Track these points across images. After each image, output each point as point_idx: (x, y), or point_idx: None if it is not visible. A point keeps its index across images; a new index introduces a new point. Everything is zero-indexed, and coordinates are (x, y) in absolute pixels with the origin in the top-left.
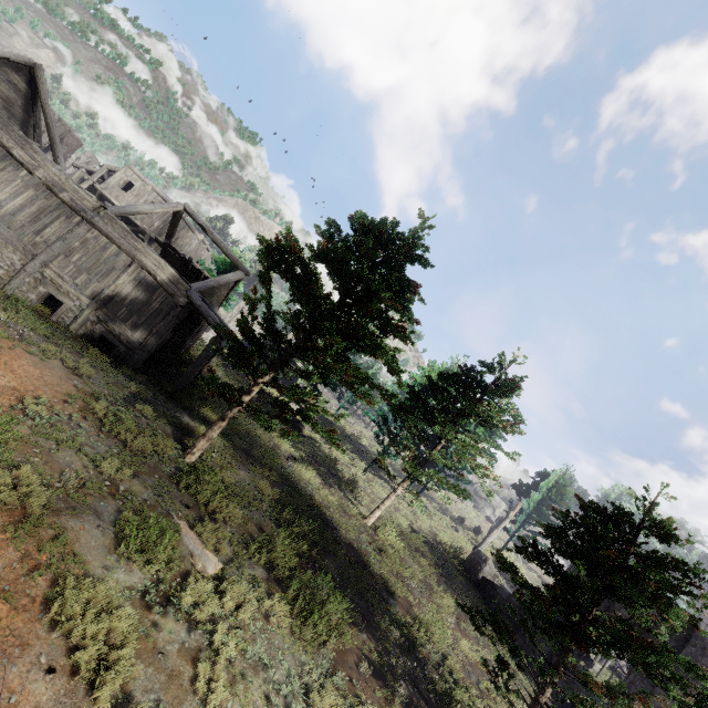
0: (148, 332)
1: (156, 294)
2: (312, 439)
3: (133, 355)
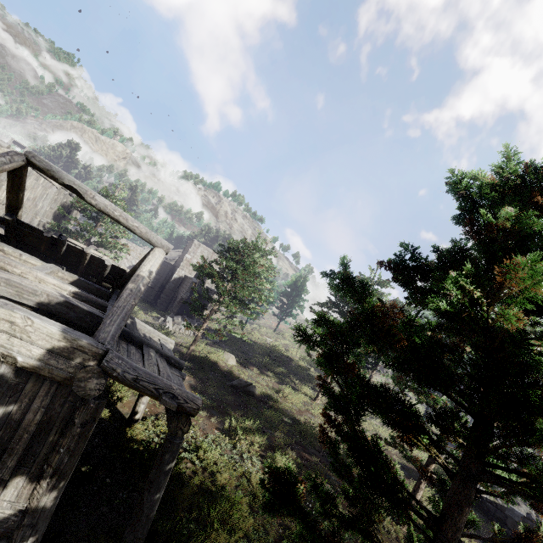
0: (33, 479)
1: (25, 394)
2: (267, 398)
3: None
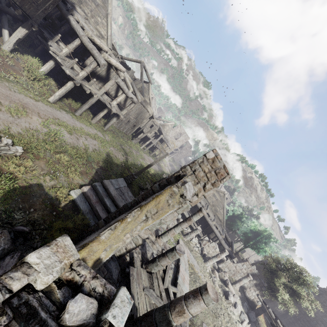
0: None
1: None
2: None
3: None
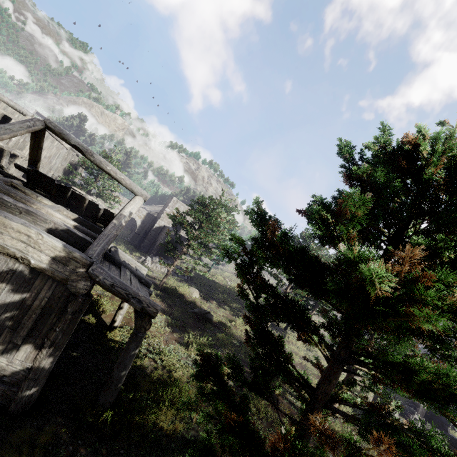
0: (37, 347)
1: (35, 287)
2: (222, 325)
3: (19, 392)
